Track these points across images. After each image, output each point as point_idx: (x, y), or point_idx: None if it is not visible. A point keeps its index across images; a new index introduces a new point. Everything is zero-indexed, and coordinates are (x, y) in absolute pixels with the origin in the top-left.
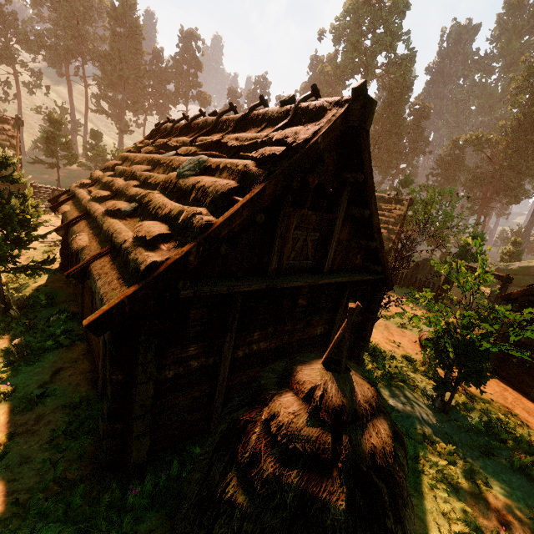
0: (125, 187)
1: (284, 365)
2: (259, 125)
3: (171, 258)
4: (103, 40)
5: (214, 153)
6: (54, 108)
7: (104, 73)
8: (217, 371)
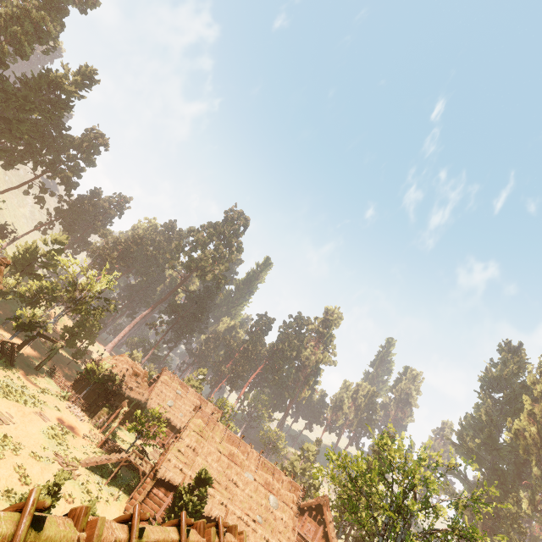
0: (242, 496)
1: None
2: (280, 480)
3: None
4: None
5: (274, 493)
6: None
7: None
8: None
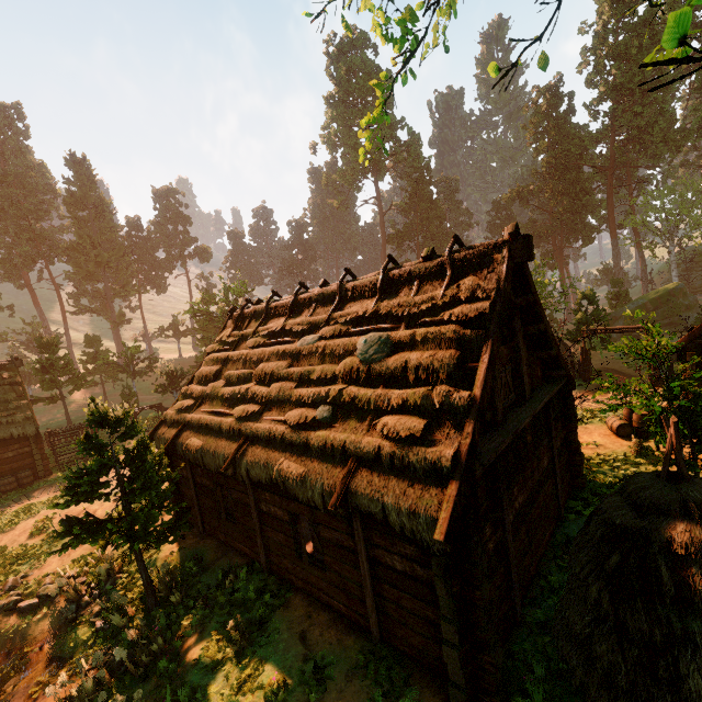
0: (281, 393)
1: (619, 499)
2: (409, 284)
3: (462, 444)
4: (62, 231)
5: (381, 327)
6: (23, 328)
7: (77, 267)
8: (503, 547)
